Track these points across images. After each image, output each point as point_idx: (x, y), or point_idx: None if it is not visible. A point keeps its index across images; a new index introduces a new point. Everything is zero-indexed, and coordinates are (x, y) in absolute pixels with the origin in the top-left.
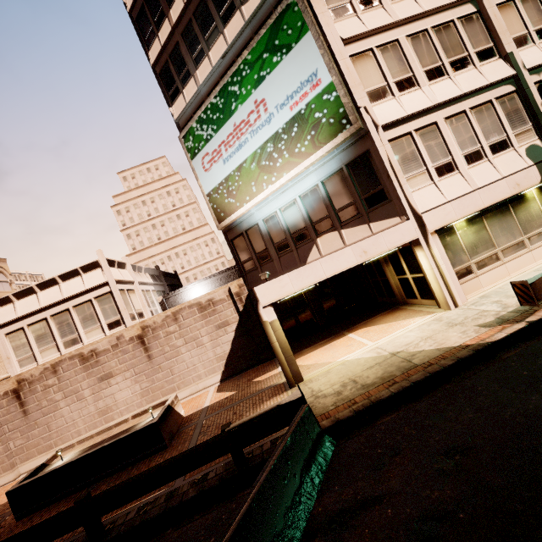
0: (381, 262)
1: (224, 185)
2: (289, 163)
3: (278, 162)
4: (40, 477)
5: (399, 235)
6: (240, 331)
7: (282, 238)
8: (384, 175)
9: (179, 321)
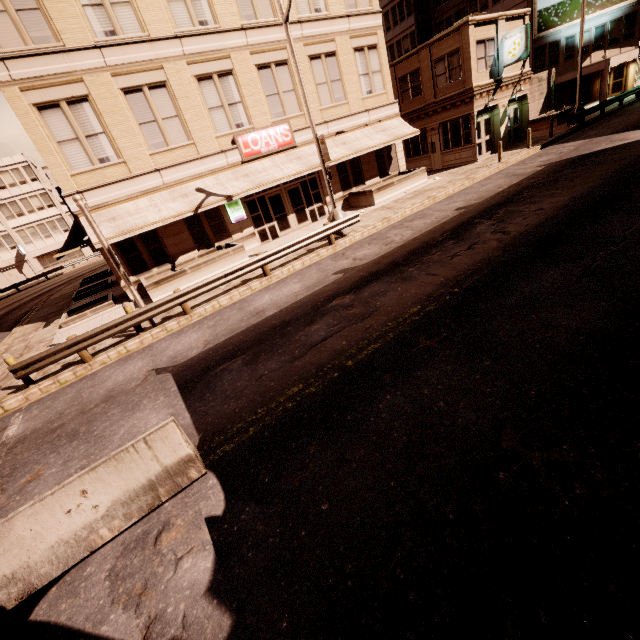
0: (594, 78)
1: (555, 7)
2: (603, 6)
3: (598, 3)
4: (563, 111)
5: (635, 54)
6: (545, 100)
7: (571, 51)
8: (637, 25)
9: (532, 85)
